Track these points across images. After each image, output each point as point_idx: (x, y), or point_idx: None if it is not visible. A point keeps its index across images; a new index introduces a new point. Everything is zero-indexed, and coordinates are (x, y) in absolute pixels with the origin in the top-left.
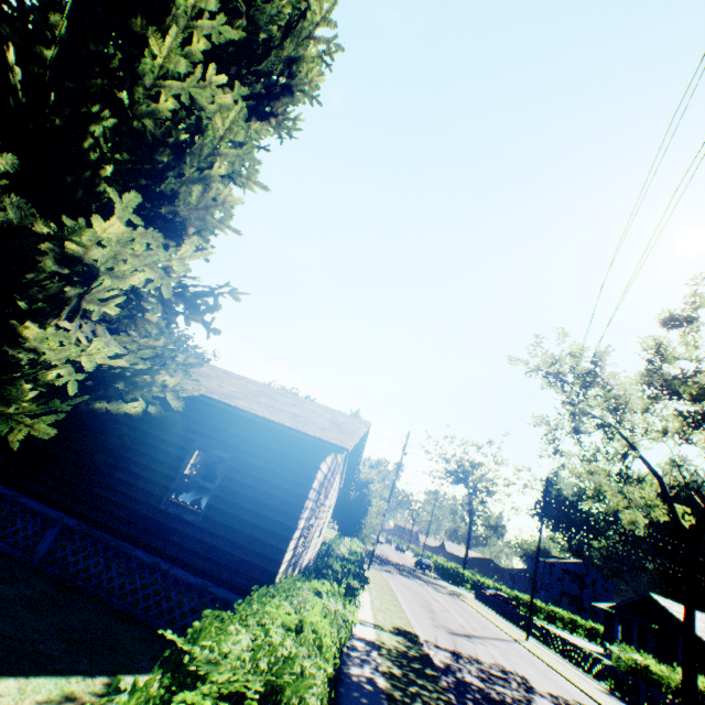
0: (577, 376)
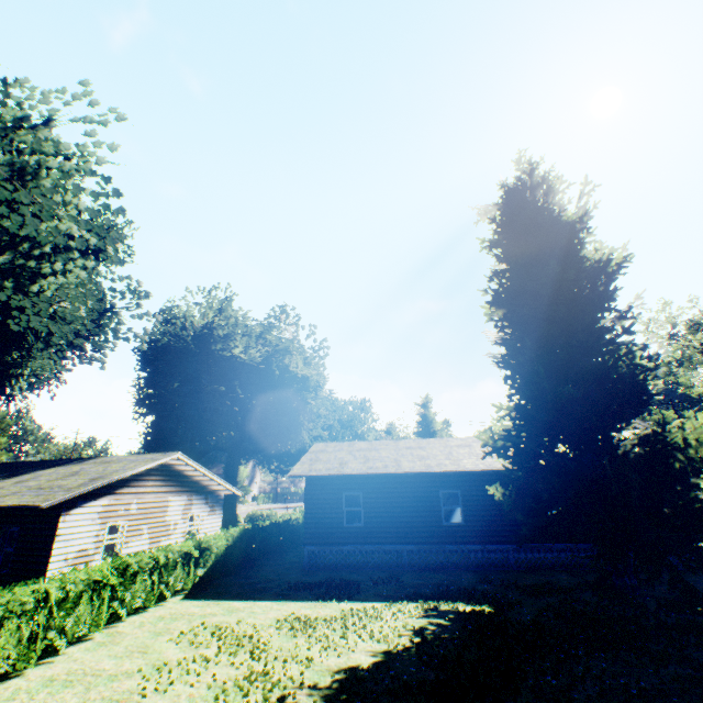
0: (687, 328)
